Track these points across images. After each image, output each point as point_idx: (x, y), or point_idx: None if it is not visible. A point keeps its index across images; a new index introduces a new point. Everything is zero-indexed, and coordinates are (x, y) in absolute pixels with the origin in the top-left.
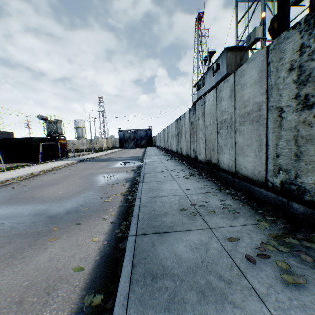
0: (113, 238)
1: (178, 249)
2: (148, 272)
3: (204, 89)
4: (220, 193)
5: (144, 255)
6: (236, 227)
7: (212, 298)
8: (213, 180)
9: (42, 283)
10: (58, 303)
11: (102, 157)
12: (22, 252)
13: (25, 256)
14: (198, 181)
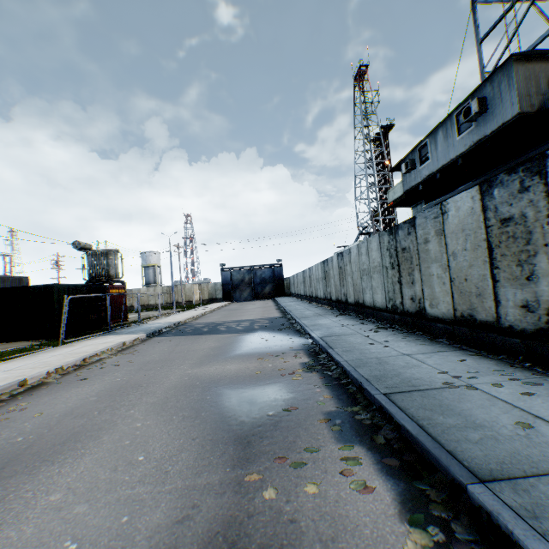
0: None
1: None
2: None
3: (429, 167)
4: None
5: None
6: None
7: None
8: None
9: None
10: None
11: (197, 323)
12: None
13: None
14: None
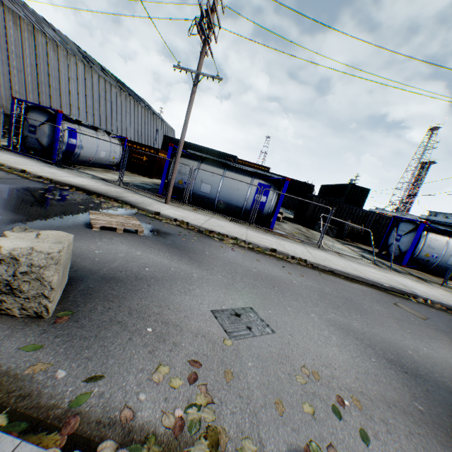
0: None
1: None
2: None
3: (434, 218)
4: None
5: None
6: None
7: None
8: None
9: None
10: None
11: None
12: None
13: None
14: None
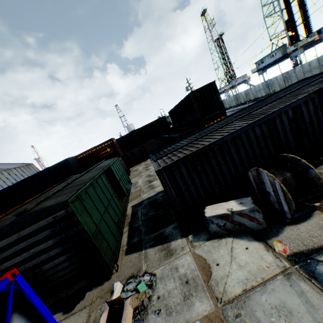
0: None
1: None
2: None
3: (264, 64)
4: None
5: None
6: None
7: None
8: None
9: None
10: None
11: None
12: None
13: None
14: None
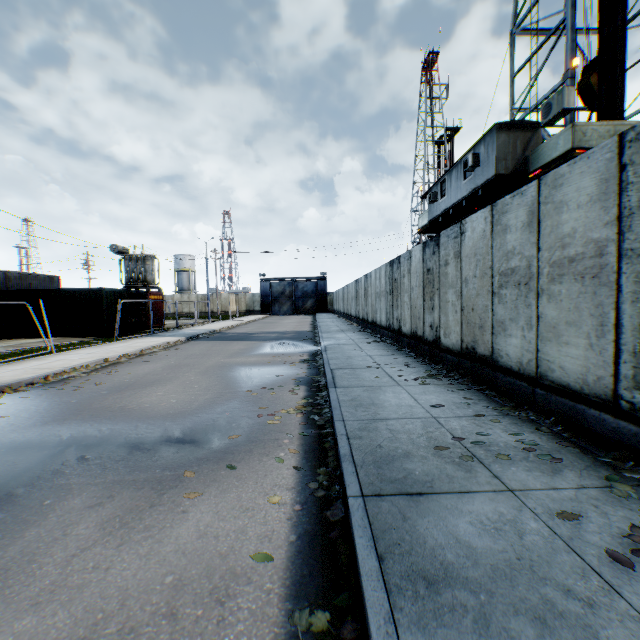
0: (311, 500)
1: (460, 529)
2: (415, 572)
3: (445, 202)
4: (506, 418)
5: (394, 537)
6: (565, 490)
7: (565, 633)
8: (481, 390)
9: (200, 580)
10: (246, 623)
11: (231, 332)
12: (142, 518)
13: (149, 526)
14: (451, 391)
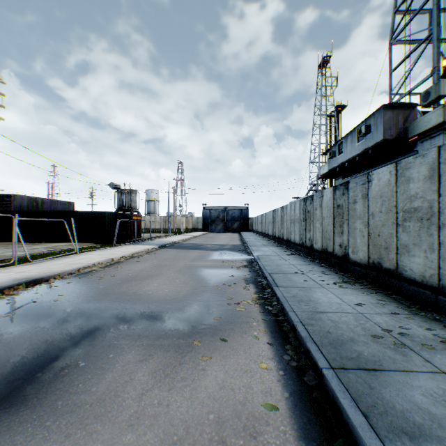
0: (289, 368)
1: (416, 398)
2: (396, 428)
3: (342, 158)
4: (415, 316)
5: (368, 400)
6: None
7: None
8: (388, 294)
9: (233, 419)
10: None
11: (186, 243)
12: (177, 371)
13: (184, 377)
14: (365, 294)
